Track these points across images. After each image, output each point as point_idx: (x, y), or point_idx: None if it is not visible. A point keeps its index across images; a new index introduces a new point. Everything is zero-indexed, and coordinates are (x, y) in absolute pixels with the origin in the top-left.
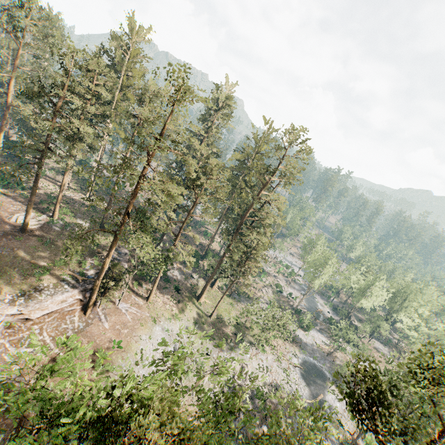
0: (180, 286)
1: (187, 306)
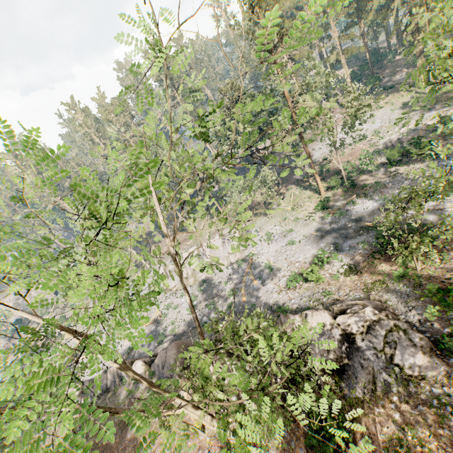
0: (398, 86)
1: (398, 96)
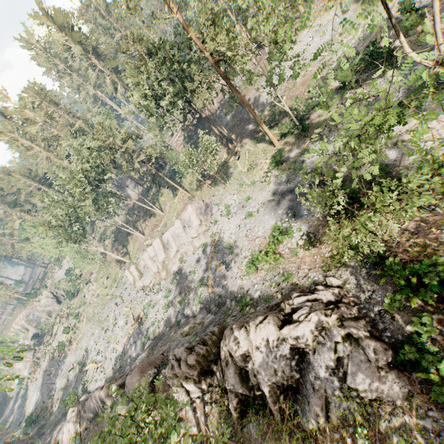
0: None
1: None
